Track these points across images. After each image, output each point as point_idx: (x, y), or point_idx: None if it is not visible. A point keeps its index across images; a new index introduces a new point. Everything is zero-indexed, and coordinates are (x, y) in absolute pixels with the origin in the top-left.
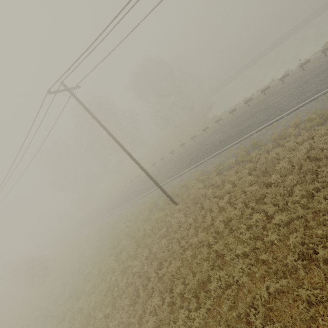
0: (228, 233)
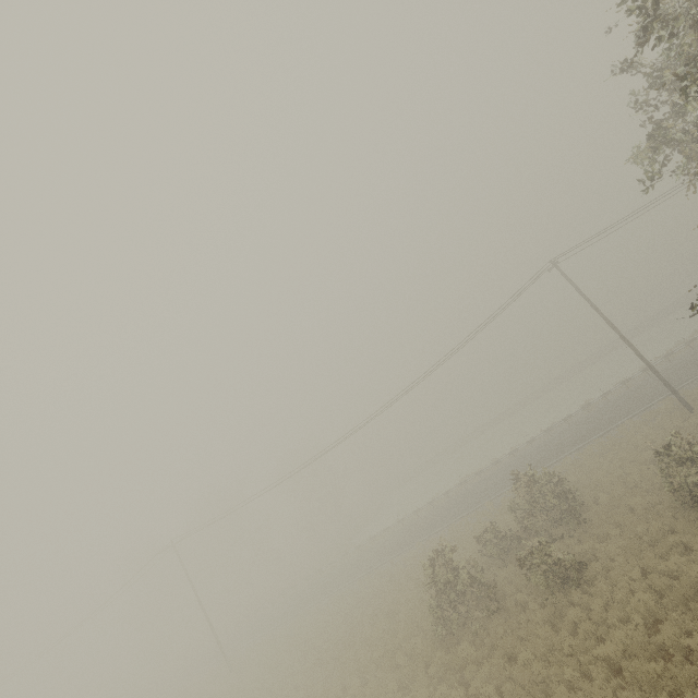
0: None
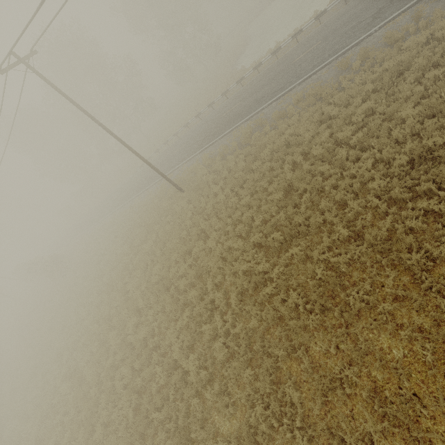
0: (214, 215)
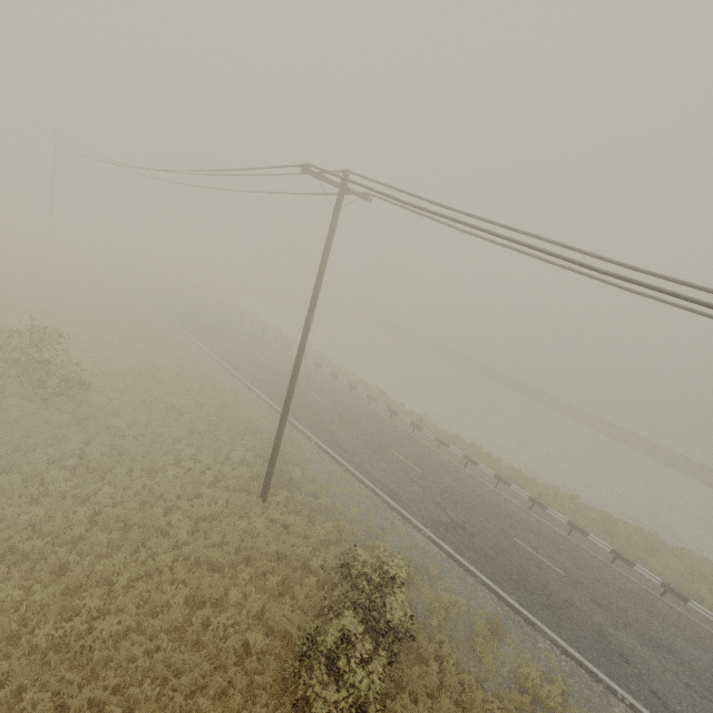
0: None
